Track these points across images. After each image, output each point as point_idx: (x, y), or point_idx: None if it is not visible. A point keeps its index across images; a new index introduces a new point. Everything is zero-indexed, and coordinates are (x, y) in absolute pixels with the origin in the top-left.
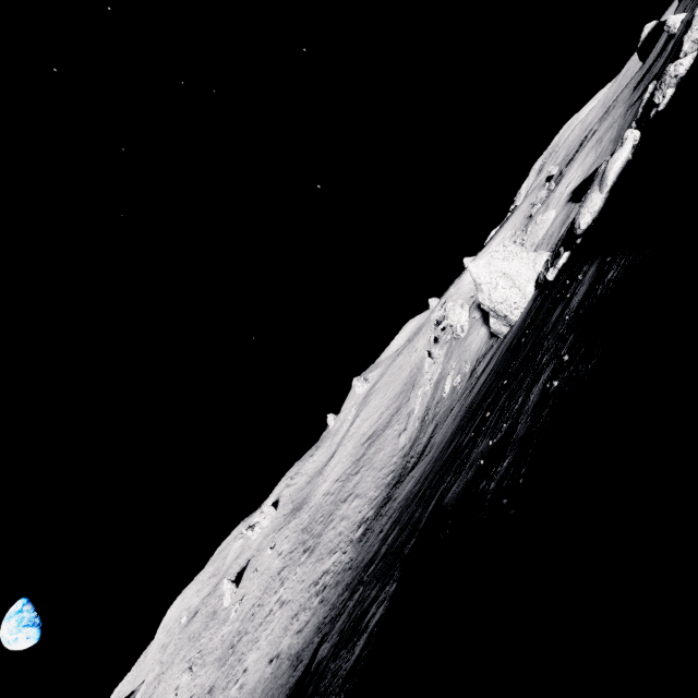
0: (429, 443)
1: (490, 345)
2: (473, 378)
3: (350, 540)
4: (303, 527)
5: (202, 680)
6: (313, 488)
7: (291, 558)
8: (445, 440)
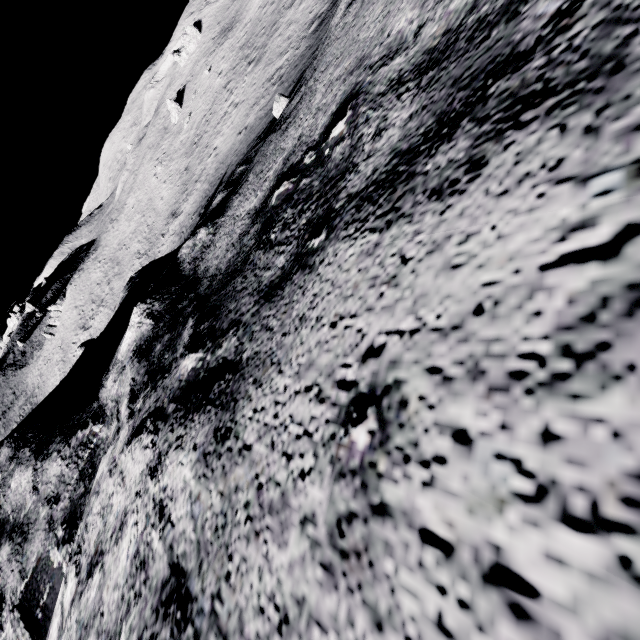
0: None
1: None
2: None
3: (303, 38)
4: (241, 45)
5: (175, 167)
6: (243, 3)
7: (235, 73)
8: None
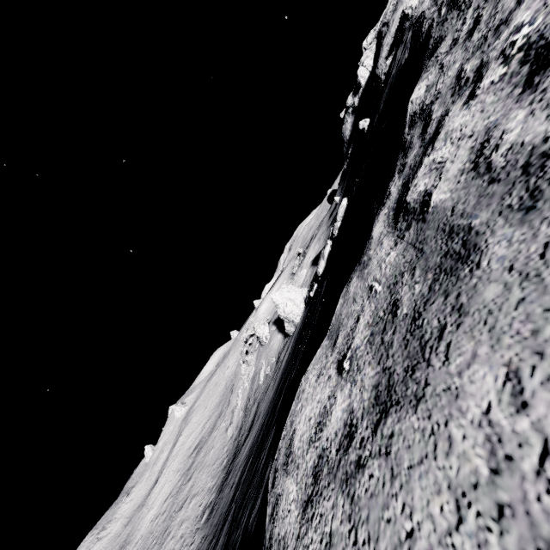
0: (256, 415)
1: (285, 341)
2: (279, 363)
3: (196, 530)
4: None
5: None
6: (135, 524)
7: None
8: (270, 399)
